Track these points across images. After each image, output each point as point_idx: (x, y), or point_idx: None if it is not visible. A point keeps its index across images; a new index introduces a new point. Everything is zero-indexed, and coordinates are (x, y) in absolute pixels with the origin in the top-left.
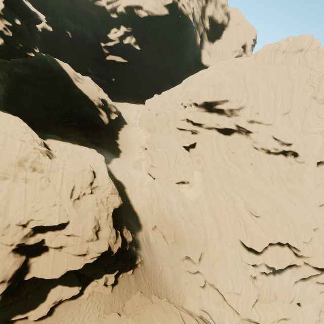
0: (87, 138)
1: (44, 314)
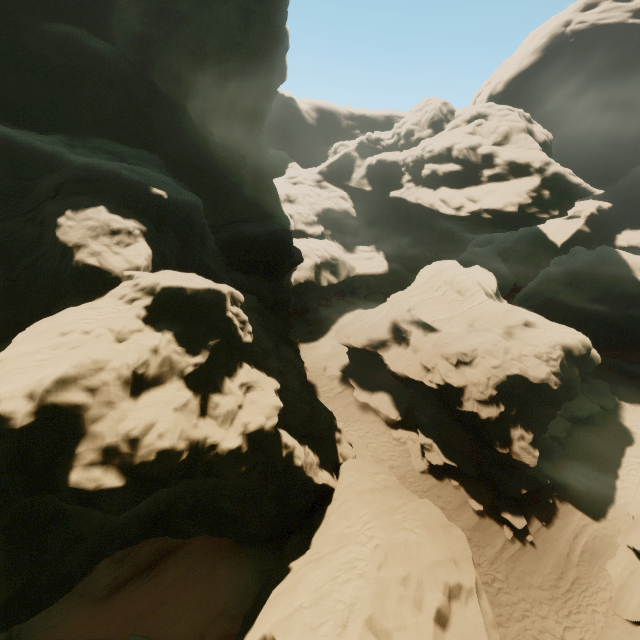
0: (612, 360)
1: (361, 400)
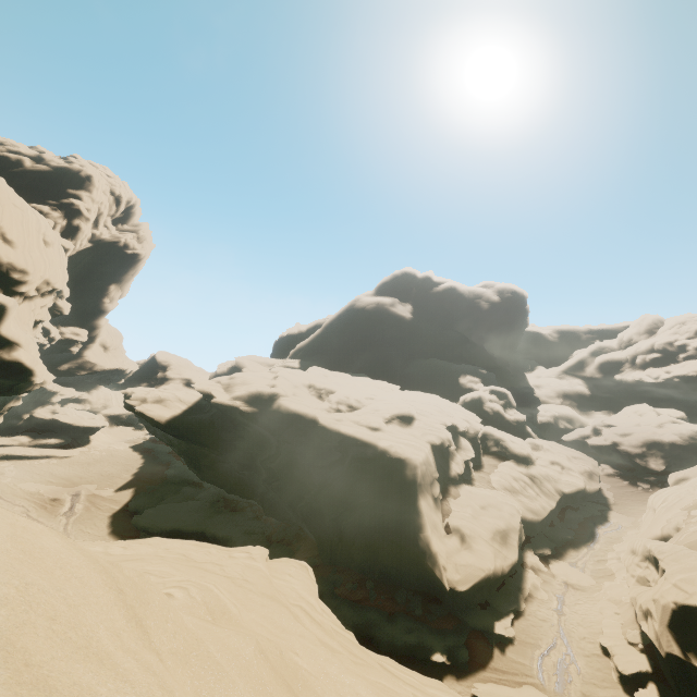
0: None
1: None
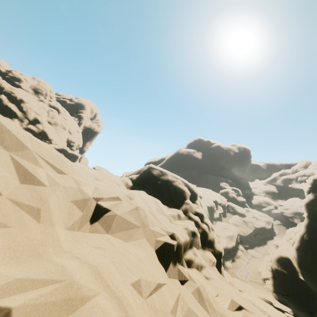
0: None
1: None
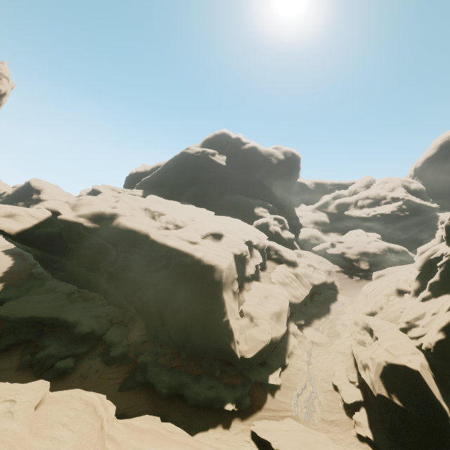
0: None
1: None
